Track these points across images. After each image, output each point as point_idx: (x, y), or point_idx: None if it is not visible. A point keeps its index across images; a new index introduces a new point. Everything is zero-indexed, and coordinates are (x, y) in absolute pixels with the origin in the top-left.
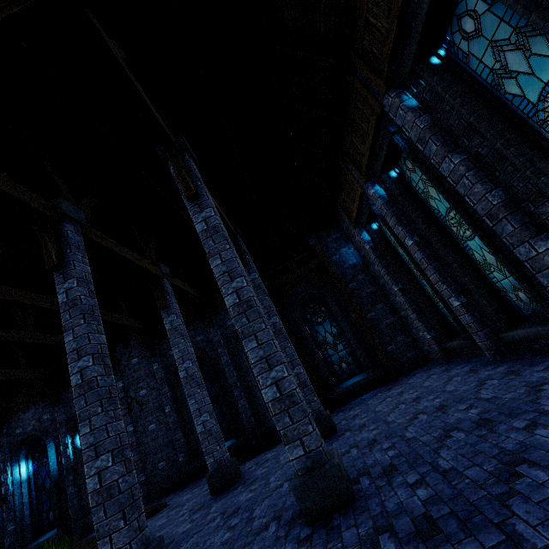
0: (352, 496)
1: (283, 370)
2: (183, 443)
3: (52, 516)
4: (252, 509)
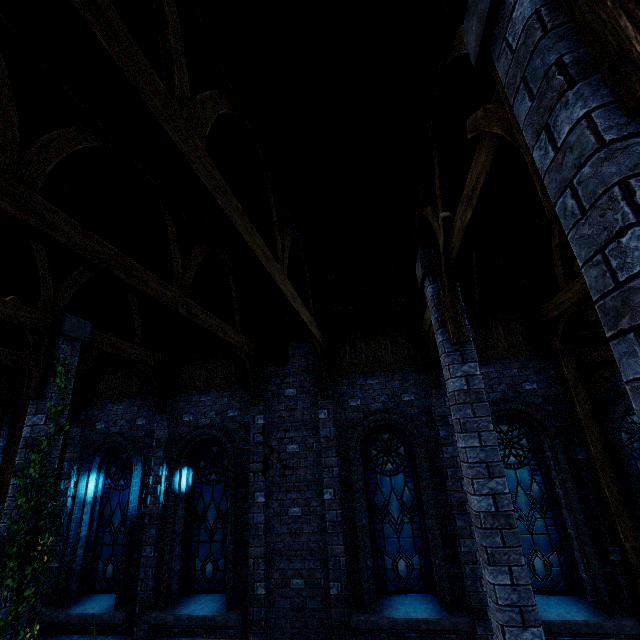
0: None
1: None
2: (342, 564)
3: (110, 572)
4: None
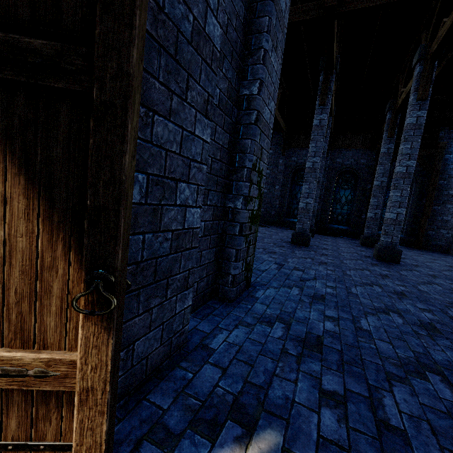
0: (399, 261)
1: (404, 211)
2: (277, 207)
3: None
4: (337, 247)
